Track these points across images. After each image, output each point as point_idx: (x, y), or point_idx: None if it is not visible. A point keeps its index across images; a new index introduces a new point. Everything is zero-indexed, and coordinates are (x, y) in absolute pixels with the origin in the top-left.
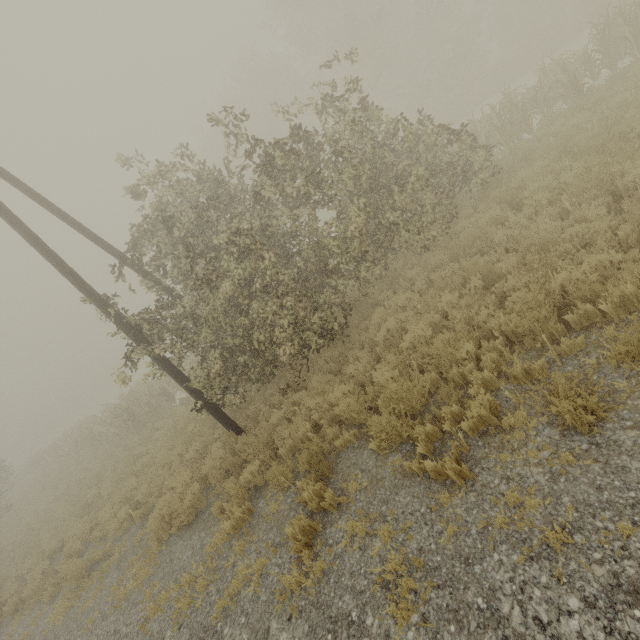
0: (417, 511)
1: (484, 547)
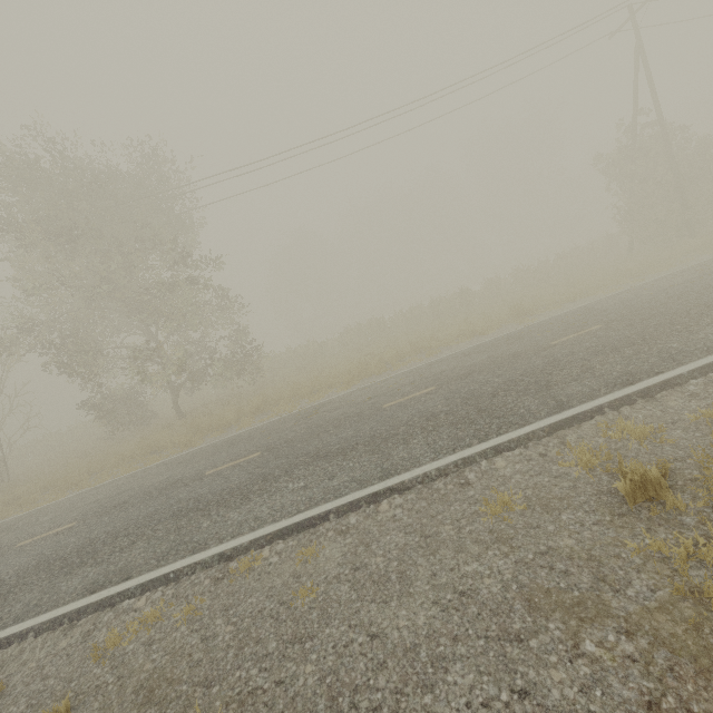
0: None
1: None
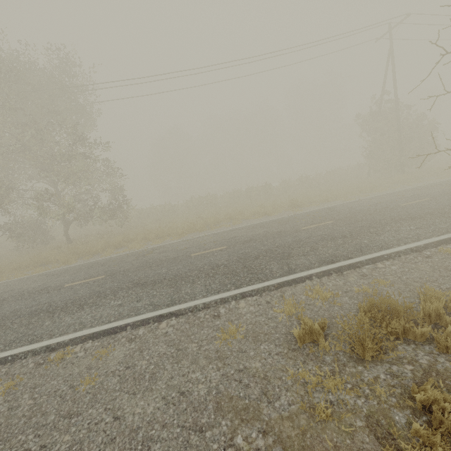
0: None
1: None
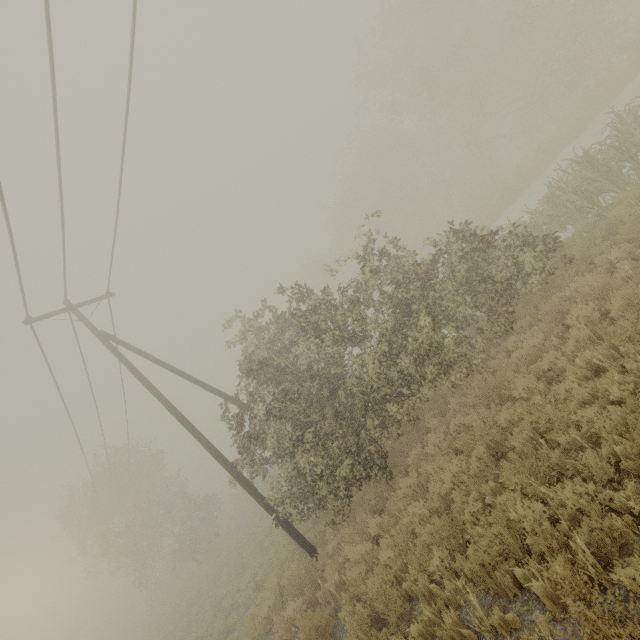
0: None
1: None
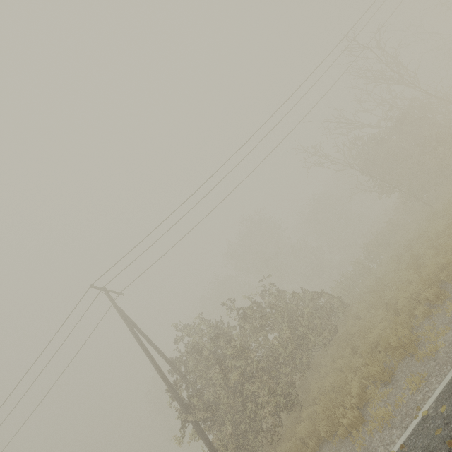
0: (348, 450)
1: (371, 439)
